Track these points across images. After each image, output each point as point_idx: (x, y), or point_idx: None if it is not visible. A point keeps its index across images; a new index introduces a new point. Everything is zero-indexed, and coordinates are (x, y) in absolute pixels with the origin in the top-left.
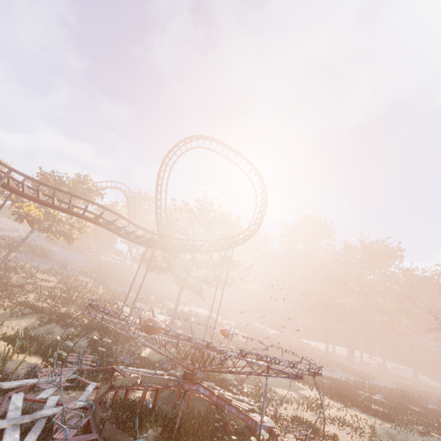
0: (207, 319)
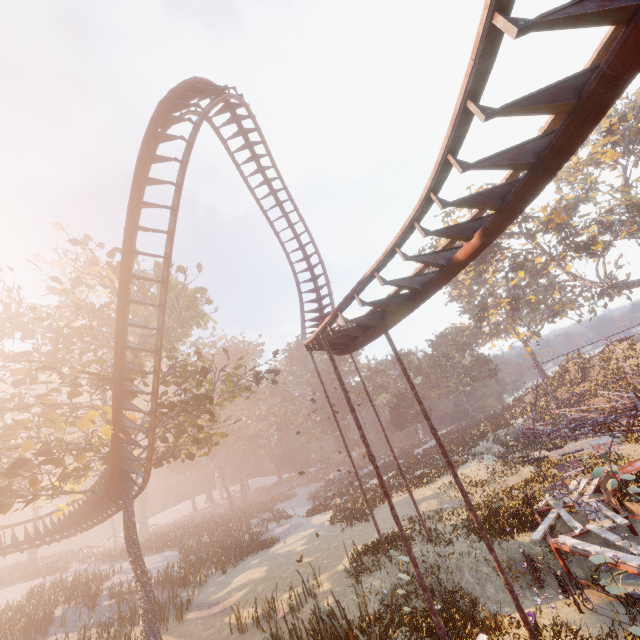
0: (78, 584)
